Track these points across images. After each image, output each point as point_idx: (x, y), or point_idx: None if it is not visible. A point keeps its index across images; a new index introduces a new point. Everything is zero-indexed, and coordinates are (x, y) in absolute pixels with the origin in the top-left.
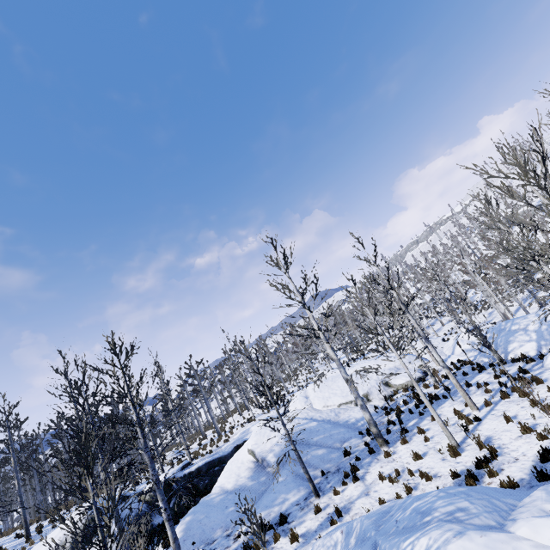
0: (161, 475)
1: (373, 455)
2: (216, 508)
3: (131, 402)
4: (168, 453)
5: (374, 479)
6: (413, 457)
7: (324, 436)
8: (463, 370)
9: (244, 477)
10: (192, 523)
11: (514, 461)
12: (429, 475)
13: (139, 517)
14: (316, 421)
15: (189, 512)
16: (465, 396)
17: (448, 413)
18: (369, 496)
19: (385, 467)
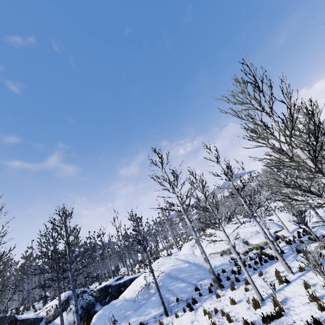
0: (106, 282)
1: (210, 294)
2: (115, 309)
3: (66, 243)
4: (123, 268)
5: (201, 312)
6: (230, 302)
7: (188, 274)
8: (300, 239)
9: (137, 292)
10: (101, 315)
11: (291, 324)
12: (231, 318)
13: (88, 304)
14: (188, 263)
15: (102, 308)
16: (281, 261)
17: (272, 272)
18: (193, 323)
19: (212, 304)
